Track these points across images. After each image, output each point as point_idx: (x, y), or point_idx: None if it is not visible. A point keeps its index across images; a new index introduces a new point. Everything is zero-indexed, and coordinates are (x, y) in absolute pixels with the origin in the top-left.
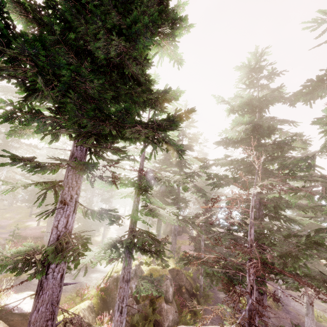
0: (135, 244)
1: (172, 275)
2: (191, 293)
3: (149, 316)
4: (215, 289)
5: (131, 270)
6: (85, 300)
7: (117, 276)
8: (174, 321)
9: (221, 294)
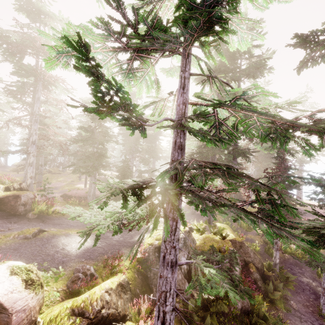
0: (184, 189)
1: (234, 247)
2: (262, 272)
3: (210, 305)
4: (294, 269)
5: (178, 244)
6: (116, 273)
7: (159, 245)
8: (244, 310)
9: (305, 278)
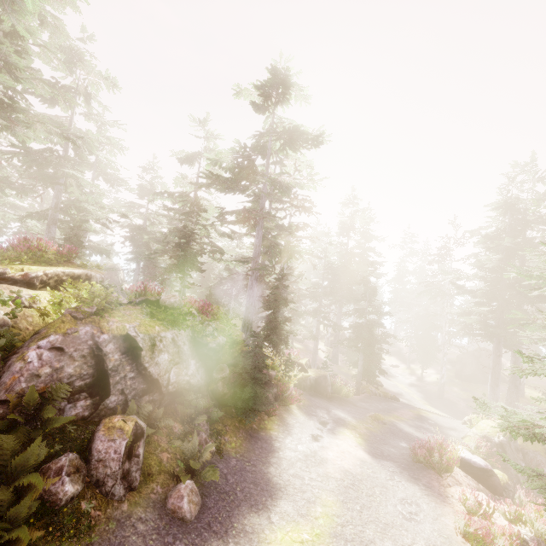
0: None
1: None
2: None
3: None
4: None
5: None
6: None
7: (499, 441)
8: None
9: None
